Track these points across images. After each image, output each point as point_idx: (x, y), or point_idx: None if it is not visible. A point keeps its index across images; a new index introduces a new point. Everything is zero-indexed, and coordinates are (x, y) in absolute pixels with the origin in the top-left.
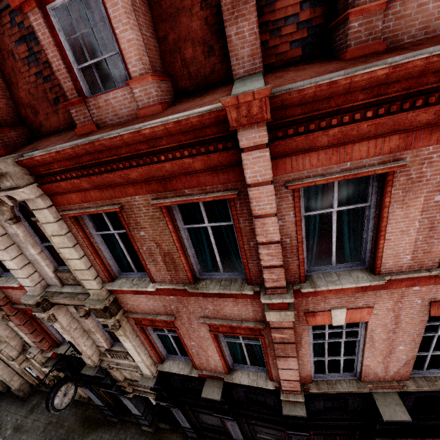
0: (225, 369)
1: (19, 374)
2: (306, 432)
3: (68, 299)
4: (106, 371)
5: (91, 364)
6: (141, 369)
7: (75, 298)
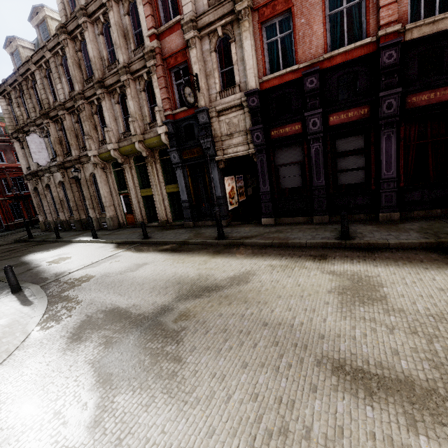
0: (325, 47)
1: (115, 207)
2: (399, 88)
3: (215, 9)
4: (210, 122)
5: (203, 105)
6: (249, 81)
7: (222, 0)
